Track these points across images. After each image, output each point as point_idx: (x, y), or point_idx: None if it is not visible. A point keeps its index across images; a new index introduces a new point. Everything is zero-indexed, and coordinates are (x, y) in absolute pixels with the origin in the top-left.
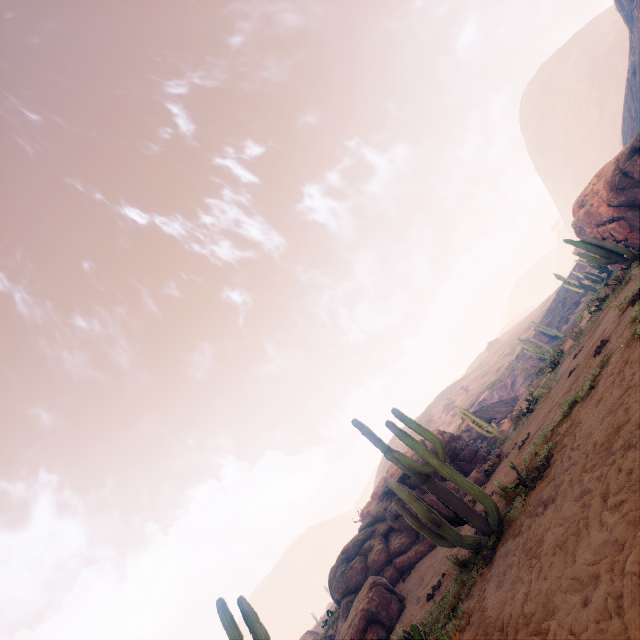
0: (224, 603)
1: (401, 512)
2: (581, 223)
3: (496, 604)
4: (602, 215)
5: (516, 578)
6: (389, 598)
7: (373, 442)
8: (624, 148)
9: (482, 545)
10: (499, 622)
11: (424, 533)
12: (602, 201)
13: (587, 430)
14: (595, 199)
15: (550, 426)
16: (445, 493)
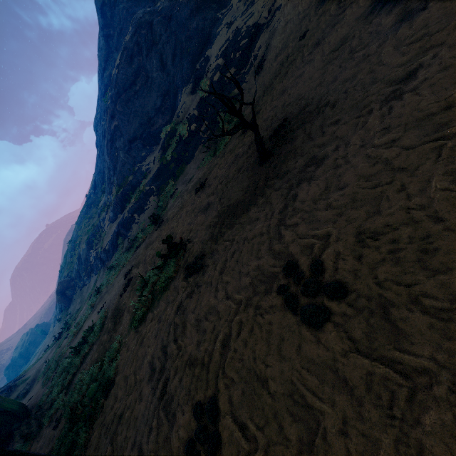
0: None
1: None
2: None
3: None
4: None
5: None
6: None
7: None
8: None
9: None
10: None
11: None
12: None
13: None
14: None
15: None
16: None
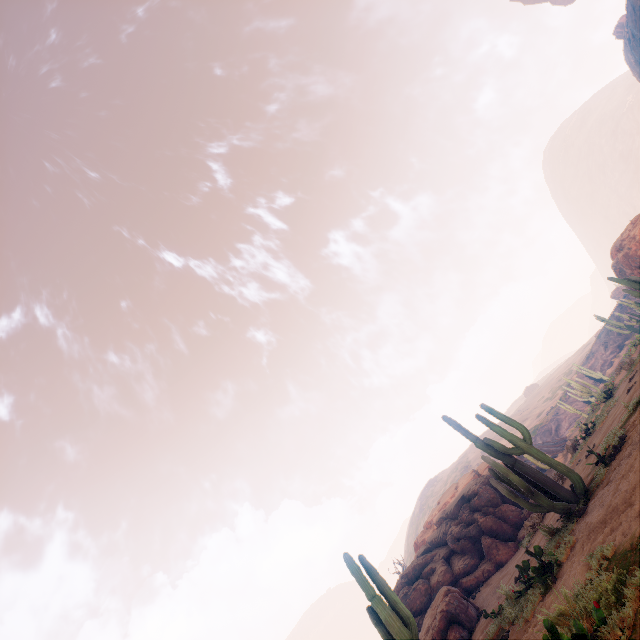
0: (350, 556)
1: (496, 486)
2: (620, 265)
3: (601, 513)
4: None
5: (615, 494)
6: (465, 604)
7: (463, 433)
8: None
9: (572, 510)
10: (608, 511)
11: (519, 502)
12: (639, 245)
13: None
14: (632, 243)
15: (618, 425)
16: (533, 471)
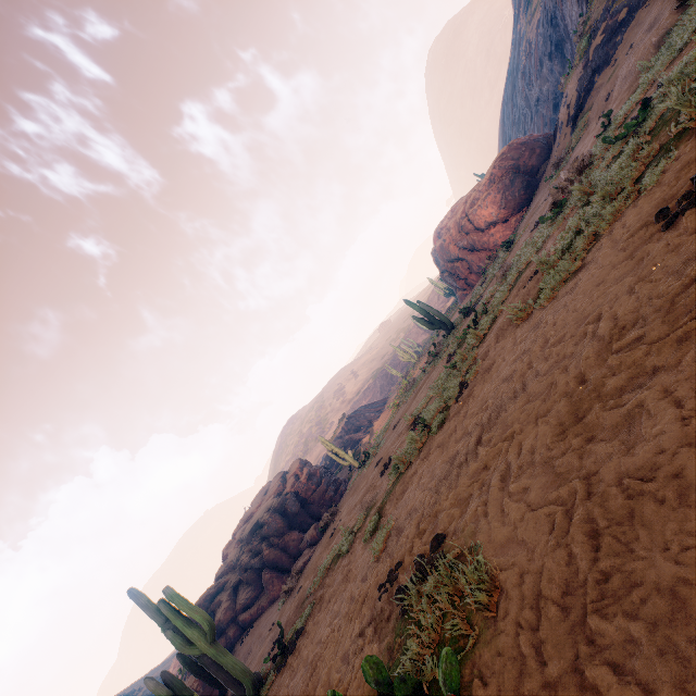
0: None
1: None
2: (437, 254)
3: None
4: (451, 253)
5: None
6: None
7: (149, 616)
8: (474, 188)
9: None
10: None
11: None
12: (452, 239)
13: (303, 653)
14: (448, 236)
15: (333, 554)
16: (214, 669)
